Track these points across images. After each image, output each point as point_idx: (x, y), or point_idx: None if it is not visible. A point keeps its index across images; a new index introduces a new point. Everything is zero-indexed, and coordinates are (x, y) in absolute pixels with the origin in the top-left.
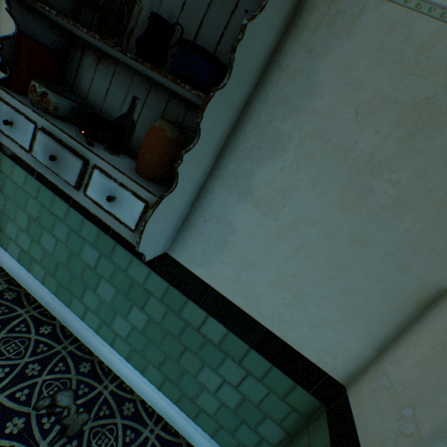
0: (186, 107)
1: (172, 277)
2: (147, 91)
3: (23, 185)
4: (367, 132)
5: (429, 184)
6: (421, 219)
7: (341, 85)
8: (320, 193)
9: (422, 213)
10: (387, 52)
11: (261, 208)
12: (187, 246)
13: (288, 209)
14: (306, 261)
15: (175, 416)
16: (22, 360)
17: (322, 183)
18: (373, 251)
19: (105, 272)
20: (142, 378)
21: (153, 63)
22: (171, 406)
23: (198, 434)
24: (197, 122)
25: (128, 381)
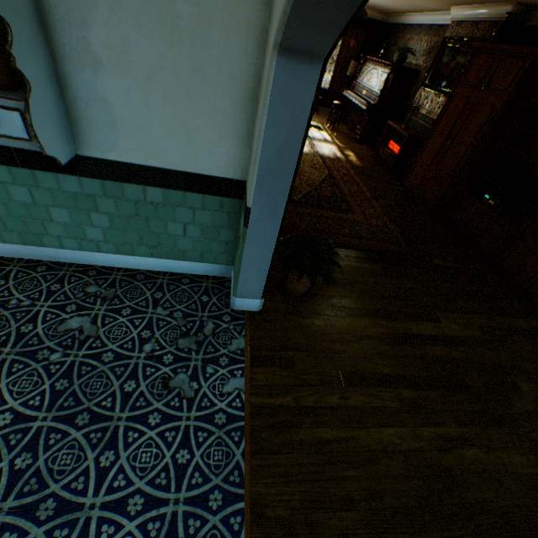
0: None
1: (99, 174)
2: None
3: None
4: None
5: None
6: (222, 28)
7: None
8: (149, 37)
9: (220, 22)
10: None
11: (117, 74)
12: (89, 141)
13: (136, 64)
14: (175, 105)
15: (174, 266)
16: (43, 287)
17: (144, 26)
18: (209, 72)
19: (47, 201)
20: (137, 259)
21: None
22: (167, 262)
23: (193, 266)
24: None
25: (131, 266)
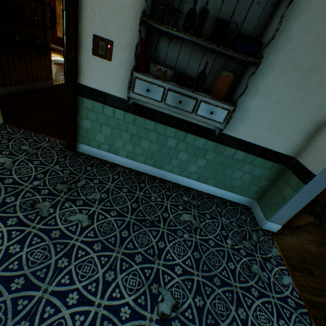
0: (225, 59)
1: (218, 140)
2: (202, 54)
3: (123, 119)
4: (310, 55)
5: None
6: None
7: (301, 35)
8: (289, 86)
9: None
10: (323, 16)
11: (262, 99)
12: None
13: (274, 96)
14: (281, 116)
15: (222, 193)
16: (162, 192)
17: (290, 81)
18: (308, 104)
19: (181, 148)
20: (205, 185)
21: (220, 44)
22: (220, 191)
23: (233, 195)
24: (254, 72)
25: (198, 189)
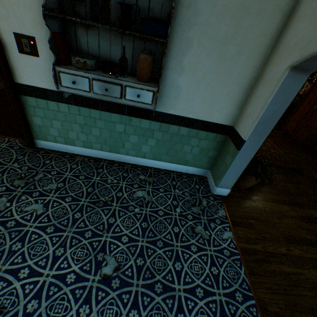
0: (144, 41)
1: (161, 120)
2: (121, 39)
3: (68, 112)
4: (222, 26)
5: (247, 41)
6: (247, 56)
7: (209, 7)
8: (210, 59)
9: (246, 53)
10: None
11: (189, 75)
12: (163, 104)
13: (199, 71)
14: (211, 89)
15: (178, 168)
16: (120, 174)
17: (210, 55)
18: (233, 75)
19: (130, 131)
20: (161, 163)
21: (130, 28)
22: (176, 166)
23: (188, 168)
24: (165, 52)
25: (156, 166)
